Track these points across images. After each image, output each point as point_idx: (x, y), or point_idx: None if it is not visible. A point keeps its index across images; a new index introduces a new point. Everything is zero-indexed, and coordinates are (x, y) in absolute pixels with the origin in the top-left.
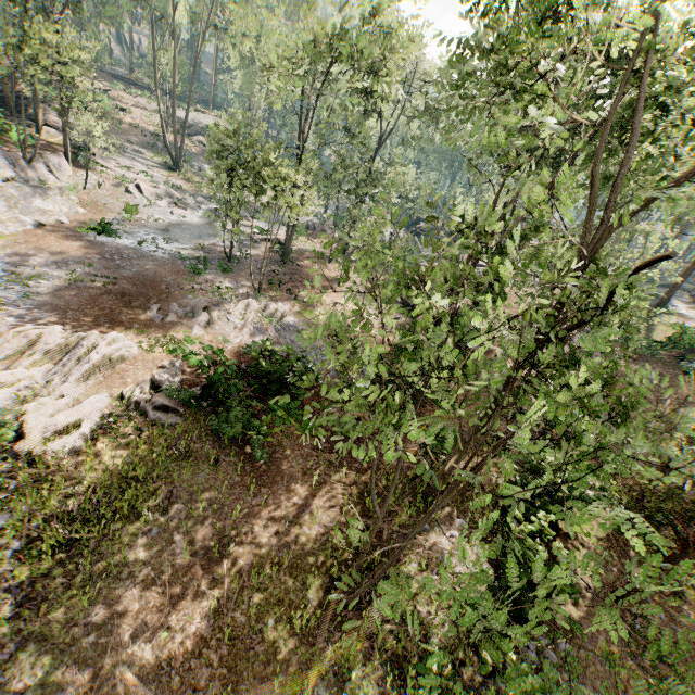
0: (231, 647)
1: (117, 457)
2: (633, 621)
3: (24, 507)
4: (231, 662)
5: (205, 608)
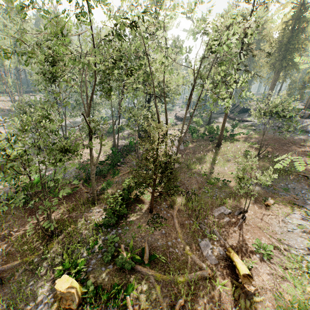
0: (8, 257)
1: None
2: (153, 216)
3: None
4: (7, 260)
5: (1, 250)
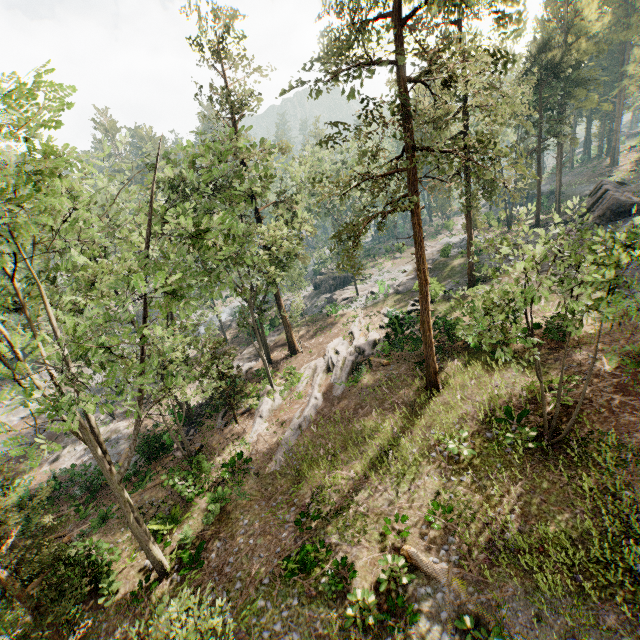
0: None
1: None
2: None
3: None
4: None
5: None
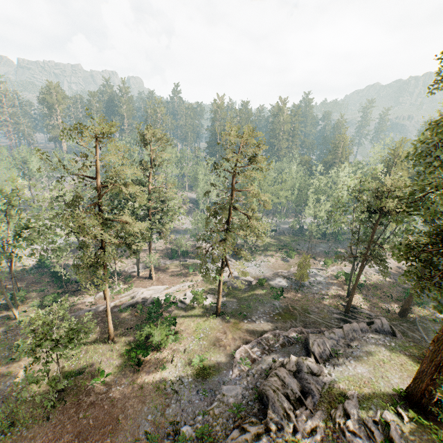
0: None
1: (20, 269)
2: None
3: (7, 268)
4: None
5: None
